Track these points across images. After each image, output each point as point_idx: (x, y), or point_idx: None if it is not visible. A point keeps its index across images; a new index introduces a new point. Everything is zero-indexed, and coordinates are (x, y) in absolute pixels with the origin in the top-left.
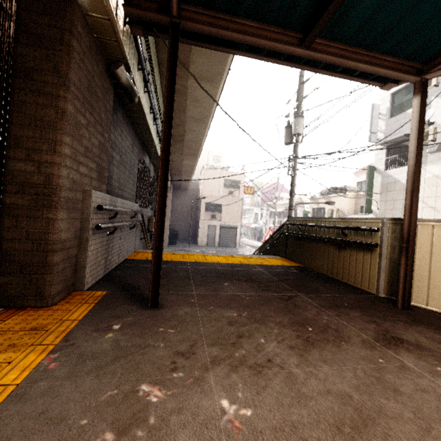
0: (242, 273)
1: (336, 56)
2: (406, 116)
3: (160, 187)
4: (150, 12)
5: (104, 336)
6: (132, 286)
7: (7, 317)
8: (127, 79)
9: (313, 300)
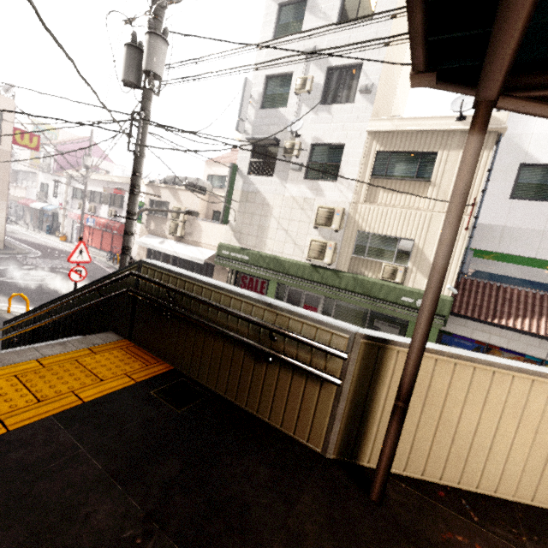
0: None
1: None
2: (277, 115)
3: None
4: None
5: None
6: None
7: None
8: None
9: None
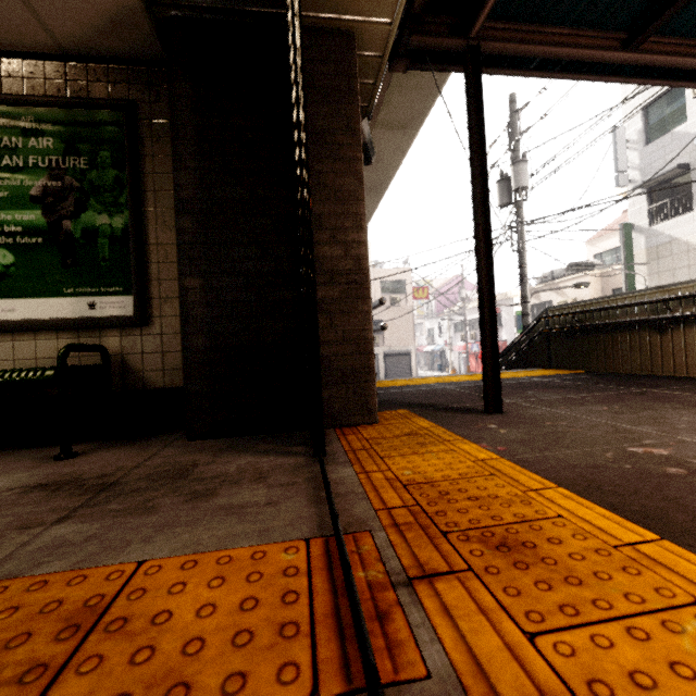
0: (527, 384)
1: (673, 54)
2: (674, 138)
3: (481, 257)
4: (445, 37)
5: (498, 432)
6: (421, 404)
7: (354, 432)
8: (368, 133)
9: (674, 391)
